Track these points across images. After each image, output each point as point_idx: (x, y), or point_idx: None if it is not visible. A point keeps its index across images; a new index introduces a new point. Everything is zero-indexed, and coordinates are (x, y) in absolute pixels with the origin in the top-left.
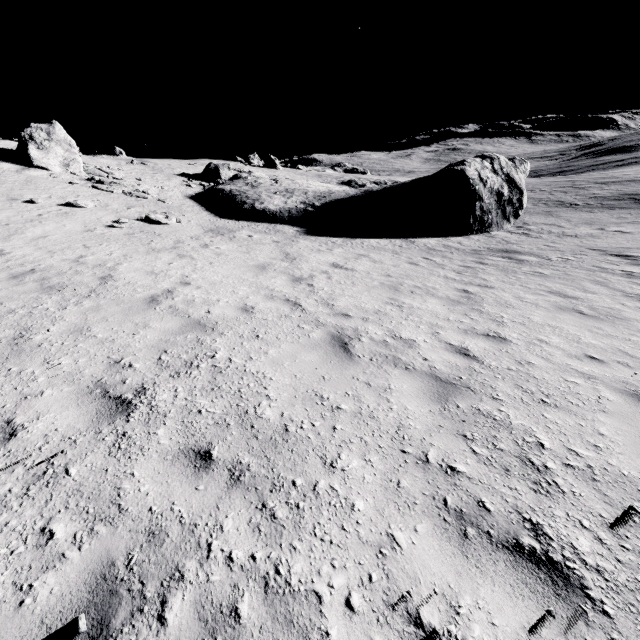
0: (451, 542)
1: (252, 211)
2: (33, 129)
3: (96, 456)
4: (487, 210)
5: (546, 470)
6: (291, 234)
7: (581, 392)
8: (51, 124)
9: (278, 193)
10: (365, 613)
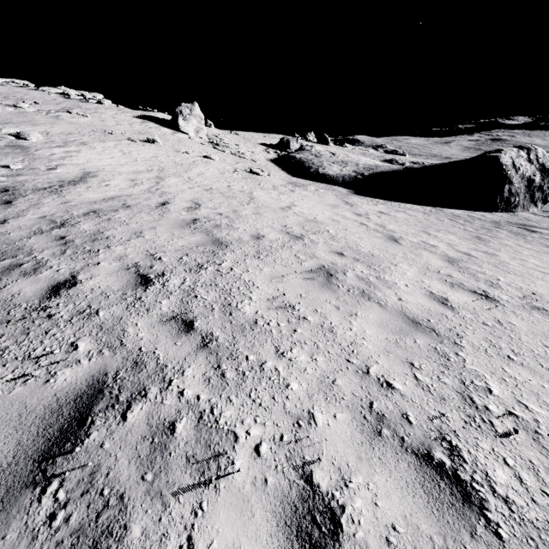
0: (446, 286)
1: (316, 174)
2: (183, 107)
3: (299, 246)
4: (515, 193)
5: (497, 284)
6: (345, 192)
7: (534, 275)
8: (193, 104)
9: (336, 163)
10: (412, 288)
